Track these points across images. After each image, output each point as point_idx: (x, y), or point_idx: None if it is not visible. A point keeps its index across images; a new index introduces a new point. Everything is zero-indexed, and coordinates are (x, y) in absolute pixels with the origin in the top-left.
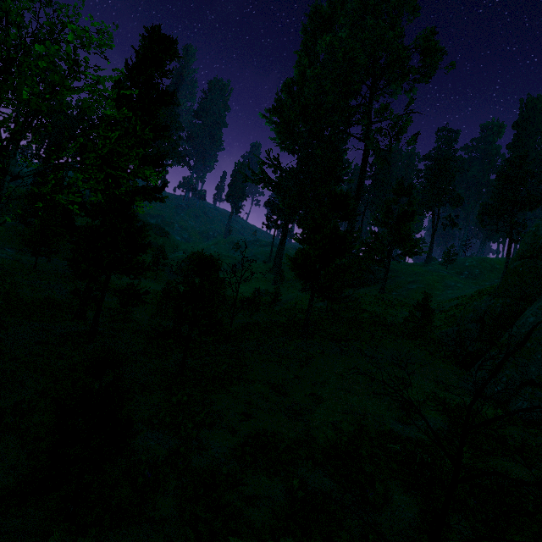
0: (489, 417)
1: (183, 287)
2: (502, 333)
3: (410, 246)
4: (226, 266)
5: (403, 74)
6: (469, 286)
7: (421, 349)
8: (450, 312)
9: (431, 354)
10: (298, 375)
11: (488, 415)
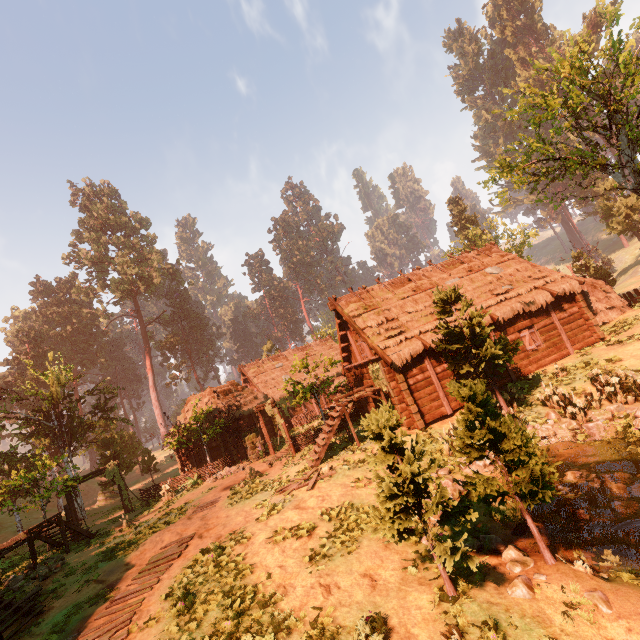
0: None
1: None
2: None
3: None
4: None
5: None
6: None
7: None
8: None
9: None
10: None
11: None
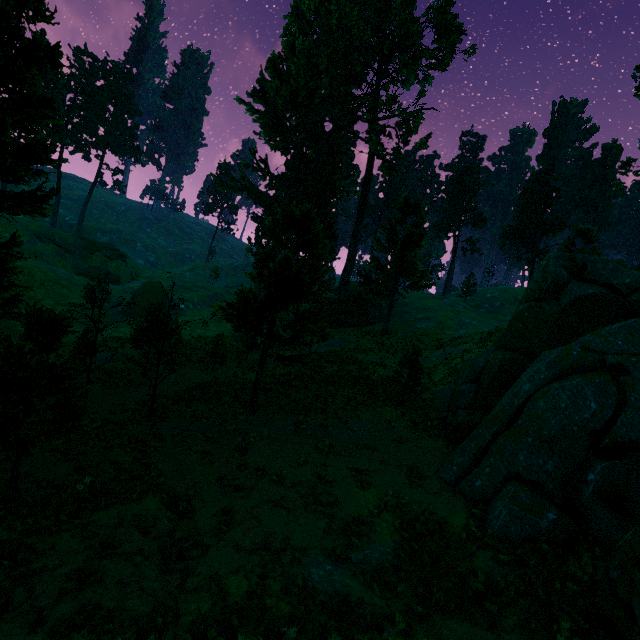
0: (458, 535)
1: (128, 331)
2: (499, 397)
3: (418, 277)
4: (197, 300)
5: (414, 56)
6: (485, 324)
7: (404, 419)
8: (455, 360)
9: (415, 426)
10: (223, 475)
11: (457, 530)
